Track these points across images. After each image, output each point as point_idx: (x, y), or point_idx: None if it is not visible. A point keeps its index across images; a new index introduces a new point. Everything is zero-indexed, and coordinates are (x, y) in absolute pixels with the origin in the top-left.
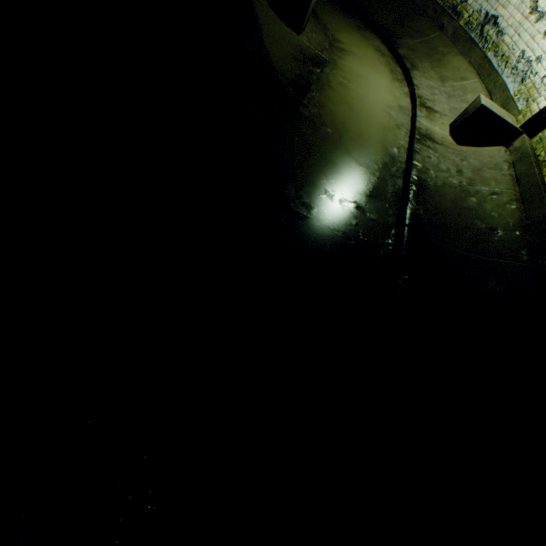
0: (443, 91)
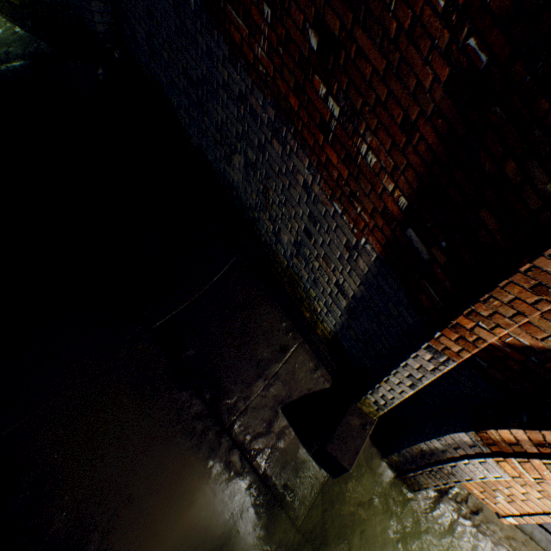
0: None
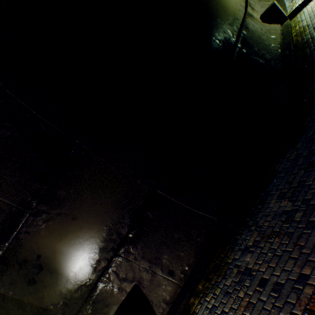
0: (259, 5)
